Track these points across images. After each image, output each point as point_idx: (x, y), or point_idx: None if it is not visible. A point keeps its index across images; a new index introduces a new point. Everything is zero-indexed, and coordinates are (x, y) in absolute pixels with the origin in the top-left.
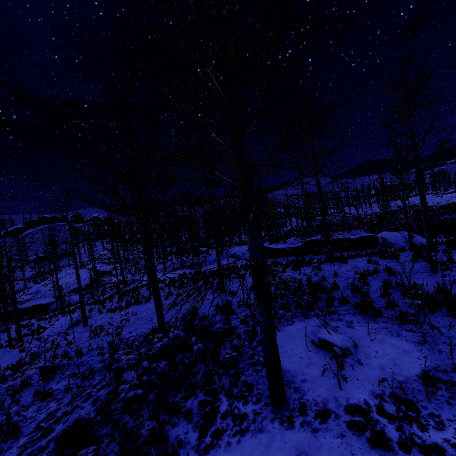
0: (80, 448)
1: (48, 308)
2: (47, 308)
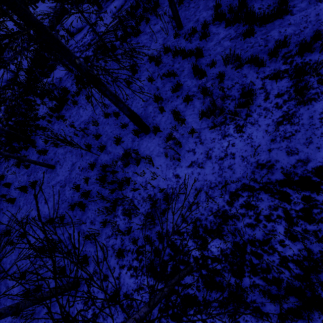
0: None
1: None
2: None
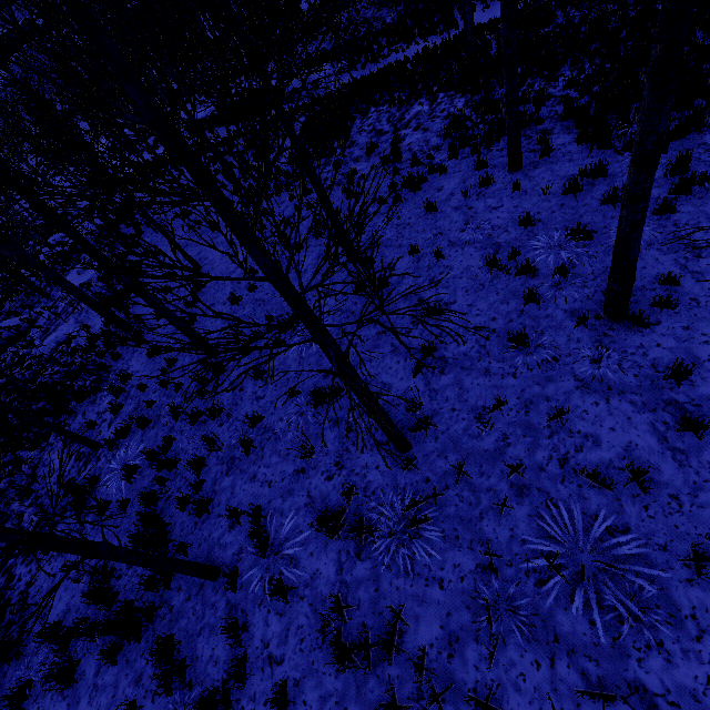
0: (9, 317)
1: (67, 217)
2: (67, 218)
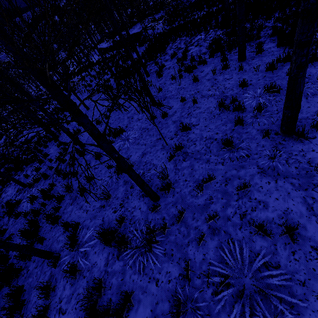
0: None
1: None
2: None
